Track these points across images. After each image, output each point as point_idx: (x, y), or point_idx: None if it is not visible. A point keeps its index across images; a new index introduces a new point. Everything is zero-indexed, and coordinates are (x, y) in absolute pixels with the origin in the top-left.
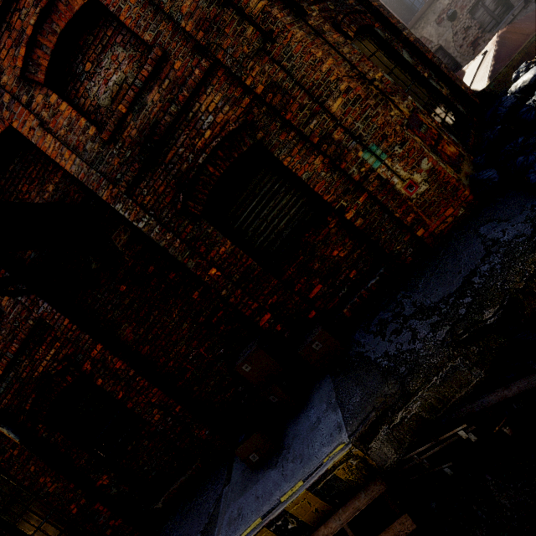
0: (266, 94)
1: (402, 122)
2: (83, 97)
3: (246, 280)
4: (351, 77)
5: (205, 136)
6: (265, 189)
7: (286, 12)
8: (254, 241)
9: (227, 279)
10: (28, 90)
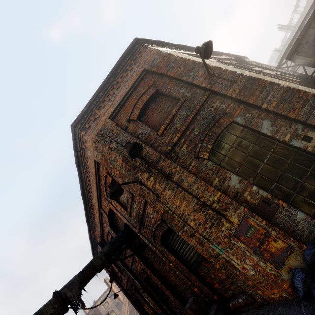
0: (165, 213)
1: (230, 233)
2: (121, 200)
3: (184, 271)
4: (196, 210)
5: (152, 220)
6: (180, 239)
7: (162, 181)
8: (183, 256)
9: (176, 269)
10: (110, 199)
